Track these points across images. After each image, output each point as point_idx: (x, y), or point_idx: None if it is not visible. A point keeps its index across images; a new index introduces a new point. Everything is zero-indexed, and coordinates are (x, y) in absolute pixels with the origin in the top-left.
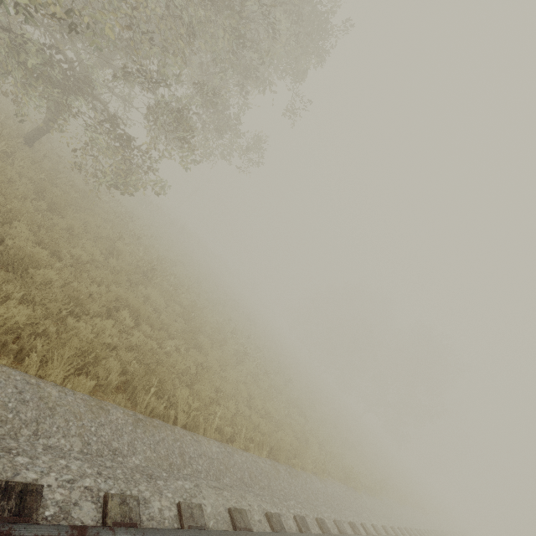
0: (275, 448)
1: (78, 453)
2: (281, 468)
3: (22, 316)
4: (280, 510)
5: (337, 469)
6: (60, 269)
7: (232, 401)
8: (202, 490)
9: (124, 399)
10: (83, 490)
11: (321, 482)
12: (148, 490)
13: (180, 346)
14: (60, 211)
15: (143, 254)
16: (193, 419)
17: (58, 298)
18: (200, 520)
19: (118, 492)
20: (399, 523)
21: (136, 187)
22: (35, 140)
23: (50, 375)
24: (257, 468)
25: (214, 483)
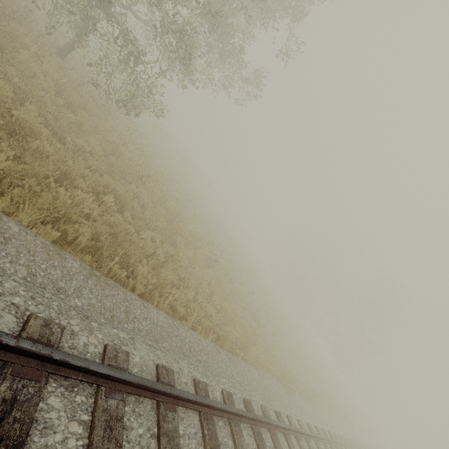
0: (223, 337)
1: (19, 278)
2: (223, 352)
3: (1, 163)
4: (209, 381)
5: (277, 369)
6: (58, 148)
7: (191, 290)
8: (135, 343)
9: (90, 259)
10: (8, 304)
11: (258, 375)
12: (79, 325)
13: (156, 238)
14: (75, 110)
15: (141, 161)
16: (150, 293)
17: (49, 168)
18: (123, 363)
19: (46, 317)
20: (324, 426)
21: (141, 100)
22: (67, 53)
23: (17, 216)
24: (199, 345)
25: (151, 342)
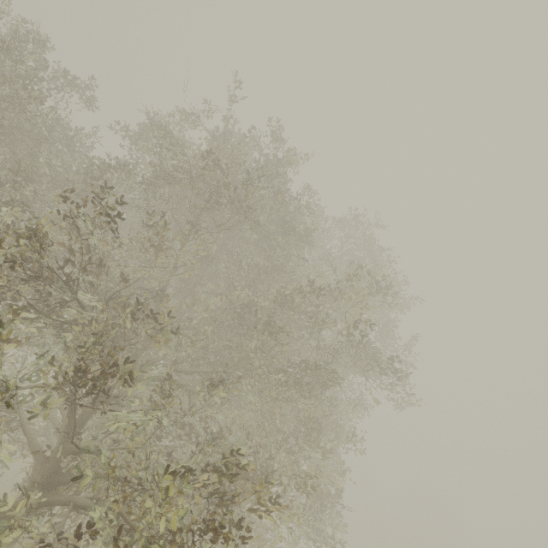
0: None
1: None
2: None
3: None
4: None
5: None
6: None
7: None
8: None
9: None
10: None
11: None
12: None
13: None
14: None
15: None
16: None
17: None
18: None
19: None
20: None
21: None
22: None
23: None
24: None
25: None
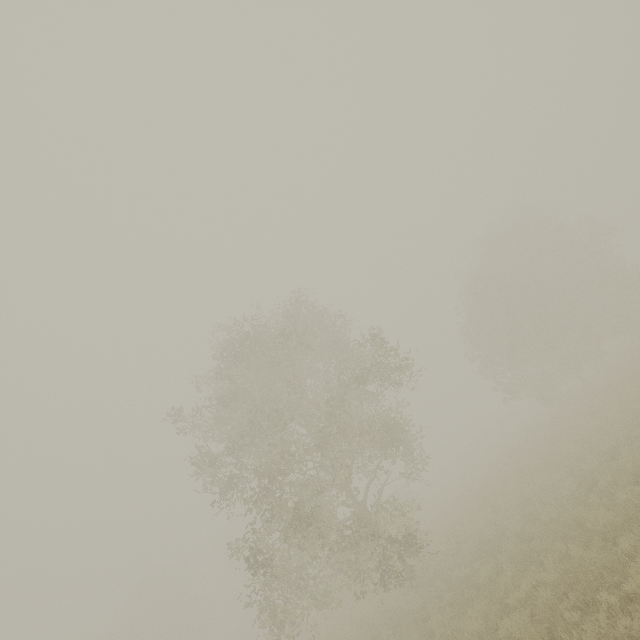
0: None
1: None
2: None
3: None
4: None
5: None
6: None
7: None
8: None
9: None
10: None
11: None
12: None
13: None
14: None
15: None
16: None
17: None
18: None
19: None
20: None
21: None
22: None
23: None
24: None
25: None
